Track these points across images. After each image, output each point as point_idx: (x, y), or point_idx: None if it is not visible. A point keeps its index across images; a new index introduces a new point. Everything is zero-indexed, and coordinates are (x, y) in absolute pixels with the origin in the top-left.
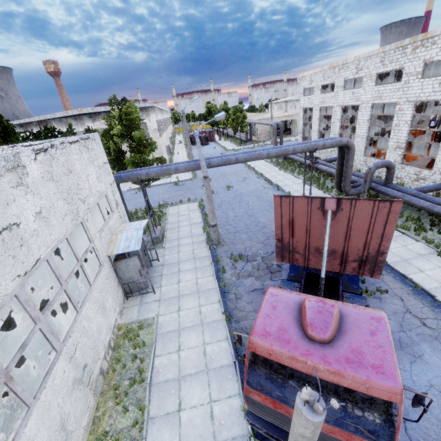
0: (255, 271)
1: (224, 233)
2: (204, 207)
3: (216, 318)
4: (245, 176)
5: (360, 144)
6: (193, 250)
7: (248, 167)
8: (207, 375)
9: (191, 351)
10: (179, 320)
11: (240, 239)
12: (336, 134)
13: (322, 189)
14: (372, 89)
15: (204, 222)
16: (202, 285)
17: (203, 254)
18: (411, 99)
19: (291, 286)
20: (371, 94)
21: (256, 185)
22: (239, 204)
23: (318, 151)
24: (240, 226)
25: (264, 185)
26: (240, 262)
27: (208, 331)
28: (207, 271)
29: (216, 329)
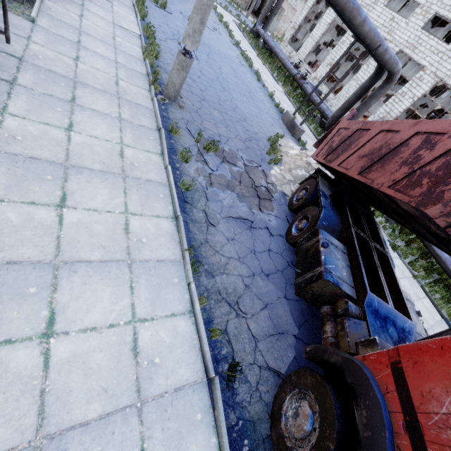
0: (236, 183)
1: (183, 88)
2: (147, 14)
3: (167, 254)
4: (216, 27)
5: (352, 91)
6: (116, 77)
7: (220, 17)
8: (138, 419)
9: (94, 339)
10: (59, 235)
11: (210, 115)
12: (335, 60)
13: (302, 115)
14: (415, 30)
15: (144, 42)
16: (136, 165)
17: (140, 100)
18: (440, 74)
19: (338, 248)
20: (409, 37)
21: (231, 52)
22: (208, 58)
23: (300, 68)
24: (210, 93)
25: (241, 60)
26: (213, 155)
27: (146, 286)
28: (149, 139)
29: (167, 282)
